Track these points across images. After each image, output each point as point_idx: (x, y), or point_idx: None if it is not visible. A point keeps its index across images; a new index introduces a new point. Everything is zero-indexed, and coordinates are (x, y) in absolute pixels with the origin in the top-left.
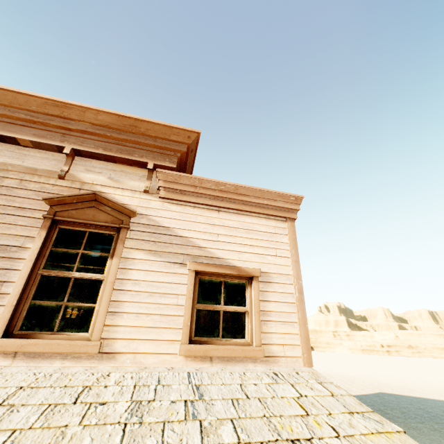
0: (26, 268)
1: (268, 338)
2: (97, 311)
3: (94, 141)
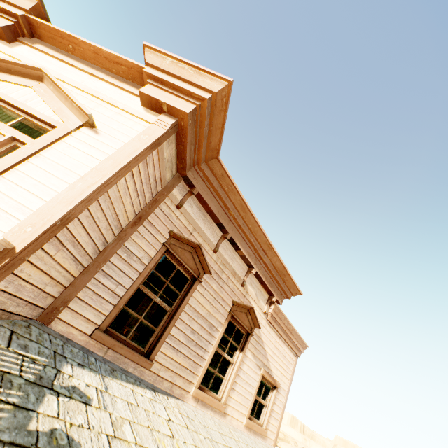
0: (216, 345)
1: (269, 425)
2: (227, 384)
3: (264, 269)
